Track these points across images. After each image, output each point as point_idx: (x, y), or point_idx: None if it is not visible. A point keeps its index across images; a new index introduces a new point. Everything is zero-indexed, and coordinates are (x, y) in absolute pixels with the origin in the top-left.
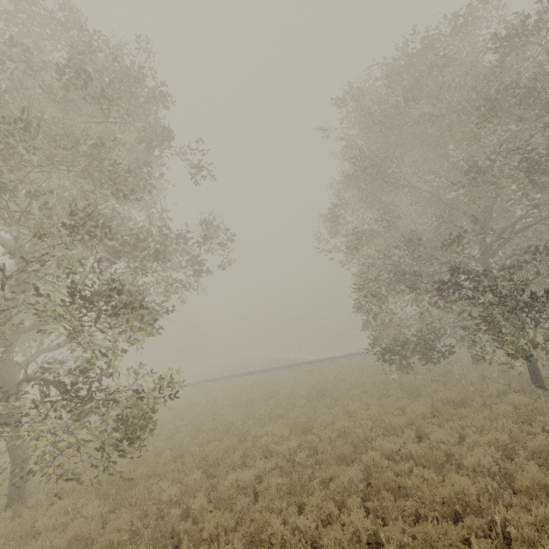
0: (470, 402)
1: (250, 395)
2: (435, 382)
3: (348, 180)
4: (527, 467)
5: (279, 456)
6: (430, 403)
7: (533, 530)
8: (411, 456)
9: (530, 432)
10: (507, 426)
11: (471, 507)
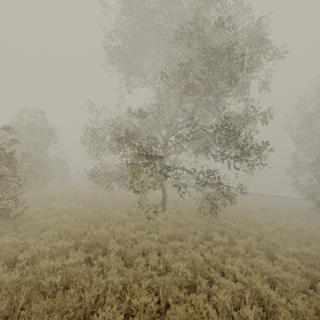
0: None
1: None
2: None
3: None
4: None
5: None
6: None
7: None
8: None
9: None
10: None
11: None
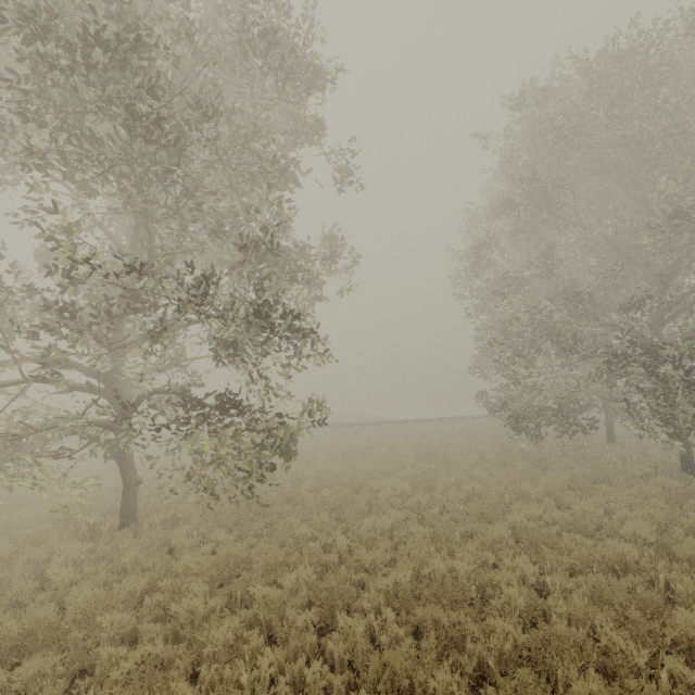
0: (611, 480)
1: (344, 449)
2: (566, 456)
3: (506, 209)
4: (686, 540)
5: (405, 510)
6: (566, 476)
7: None
8: (553, 523)
9: (681, 514)
10: (658, 506)
11: (629, 568)
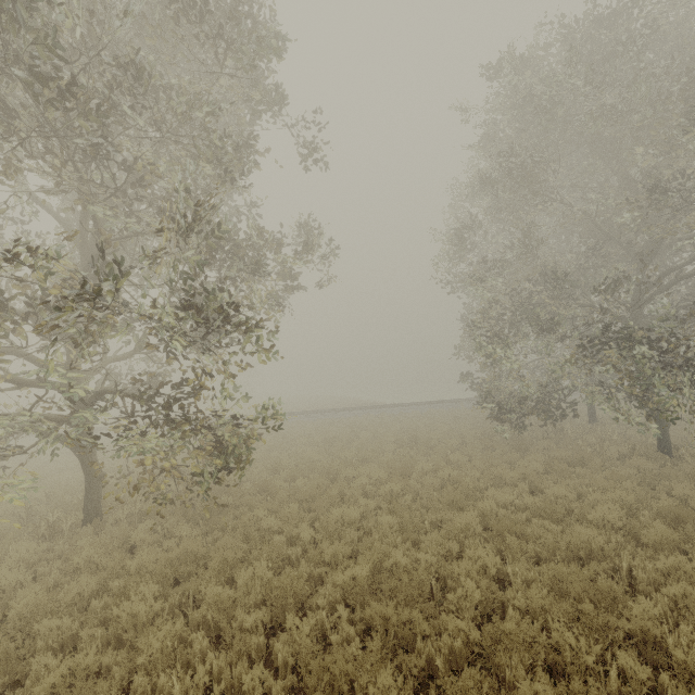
0: (588, 463)
1: (327, 435)
2: (546, 439)
3: (486, 186)
4: (653, 524)
5: (379, 498)
6: (543, 460)
7: (659, 576)
8: (525, 508)
9: (653, 496)
10: (631, 488)
11: (594, 555)
